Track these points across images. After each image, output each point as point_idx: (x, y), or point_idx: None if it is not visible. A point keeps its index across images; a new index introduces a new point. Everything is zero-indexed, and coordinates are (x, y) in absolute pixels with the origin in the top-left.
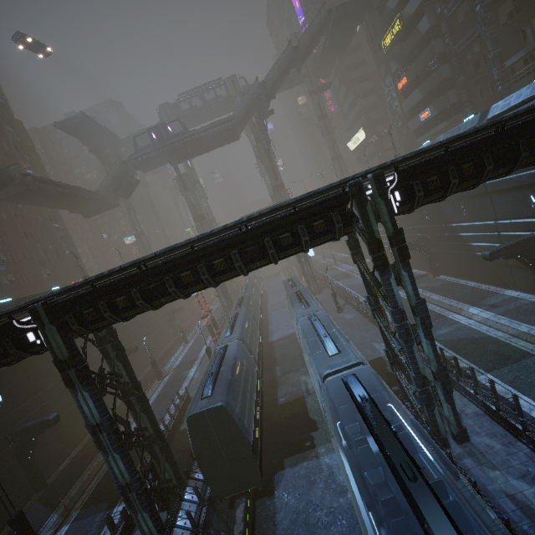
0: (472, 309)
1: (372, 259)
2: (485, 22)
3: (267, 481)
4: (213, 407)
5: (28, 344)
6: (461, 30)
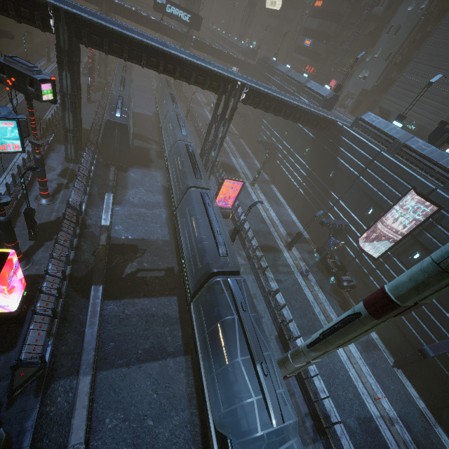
0: (240, 159)
1: (222, 111)
2: (359, 25)
3: (124, 168)
4: (122, 123)
5: (45, 24)
6: (357, 12)
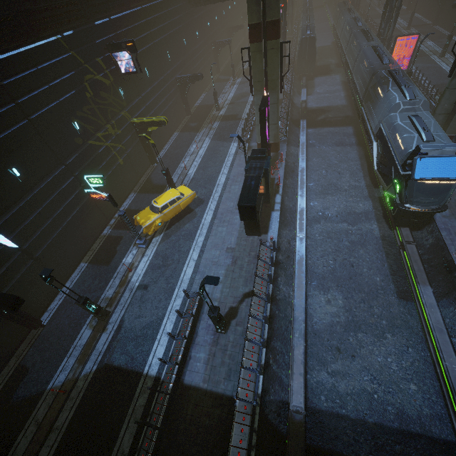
0: (429, 42)
1: None
2: None
3: (311, 79)
4: (311, 37)
5: None
6: None
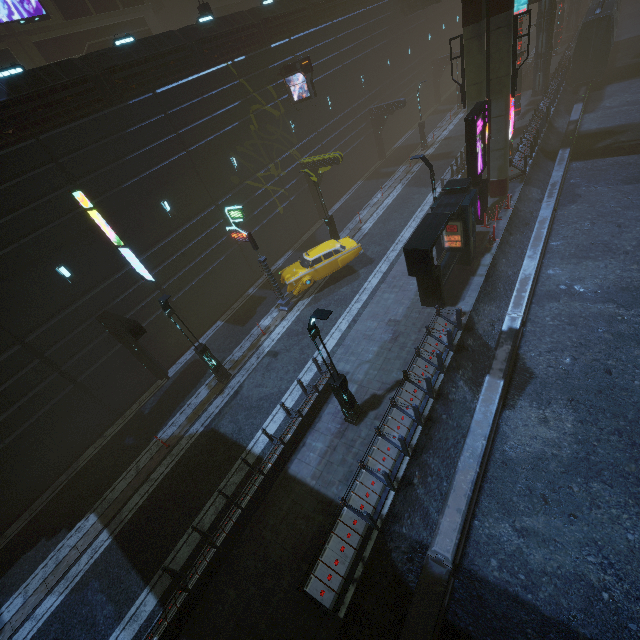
0: None
1: None
2: None
3: (598, 88)
4: (603, 17)
5: None
6: None
